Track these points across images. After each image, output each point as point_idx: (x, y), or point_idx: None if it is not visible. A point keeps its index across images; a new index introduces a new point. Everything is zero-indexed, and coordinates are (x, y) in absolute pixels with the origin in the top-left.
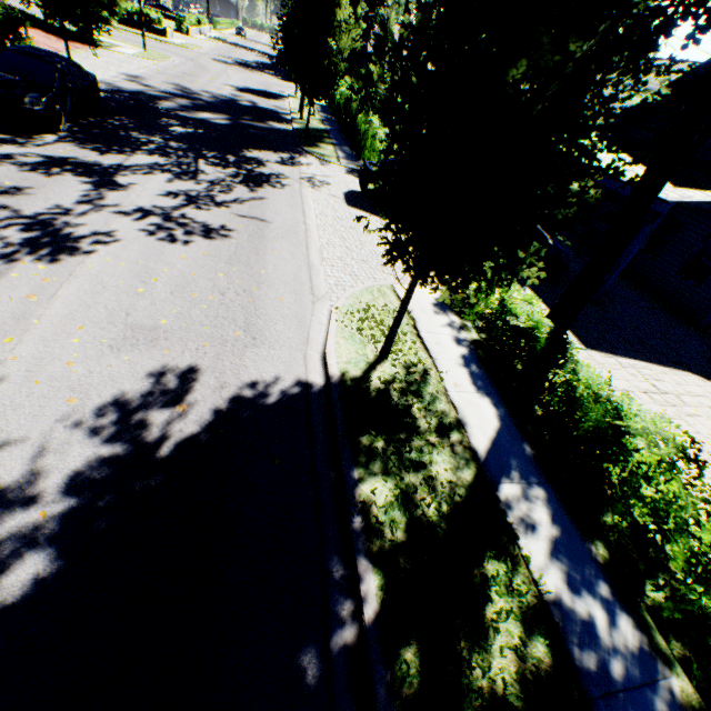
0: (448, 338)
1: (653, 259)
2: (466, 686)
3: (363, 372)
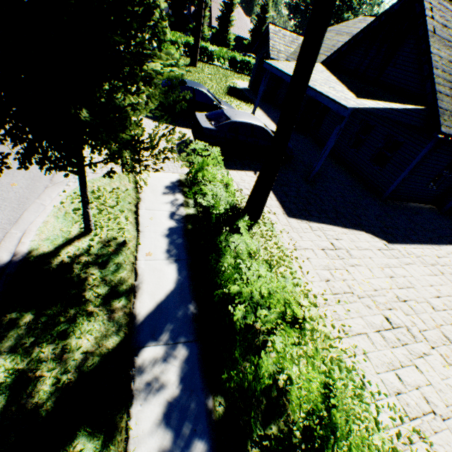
0: (164, 213)
1: (356, 152)
2: None
3: (56, 248)
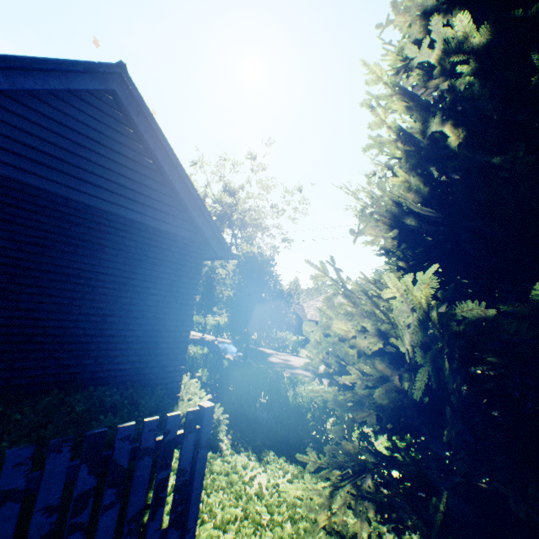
0: None
1: None
2: None
3: None
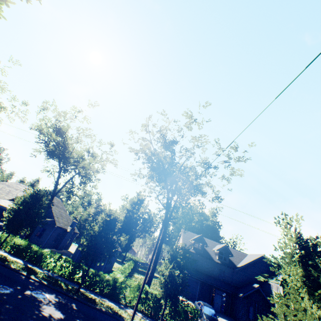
0: (1, 251)
1: None
2: (39, 276)
3: None
